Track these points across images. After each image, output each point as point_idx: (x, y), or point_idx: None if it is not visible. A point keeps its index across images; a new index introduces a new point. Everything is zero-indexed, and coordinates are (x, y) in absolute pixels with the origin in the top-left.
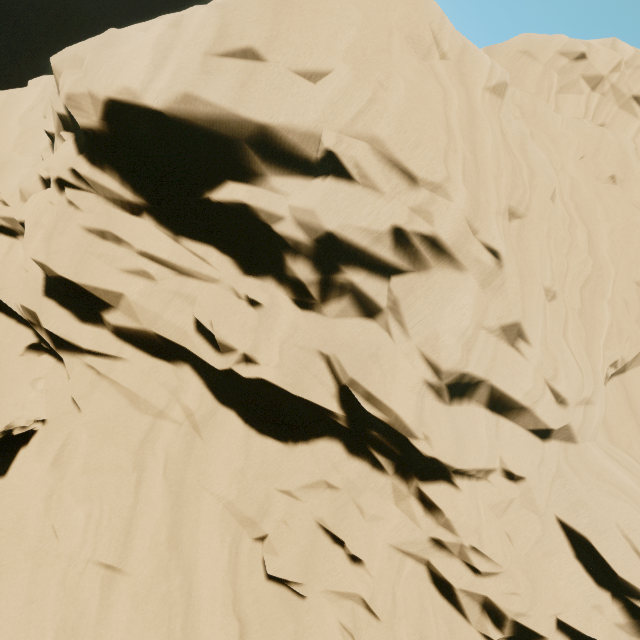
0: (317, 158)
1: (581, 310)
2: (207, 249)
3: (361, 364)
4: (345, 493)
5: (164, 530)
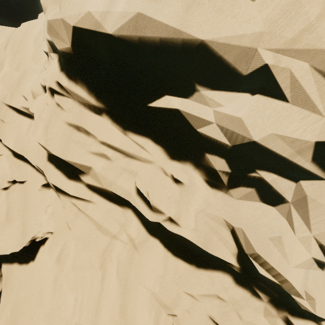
0: (245, 75)
1: None
2: (145, 141)
3: (264, 246)
4: (230, 305)
5: (117, 306)
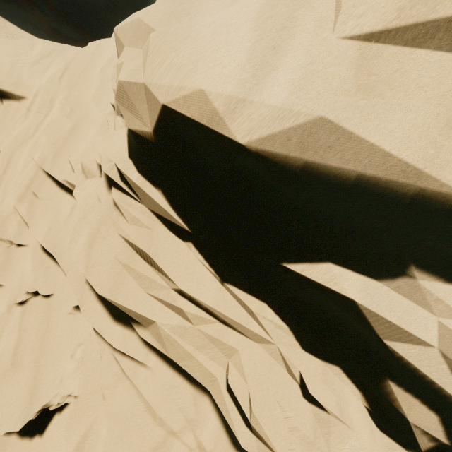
0: None
1: None
2: (259, 307)
3: None
4: None
5: None
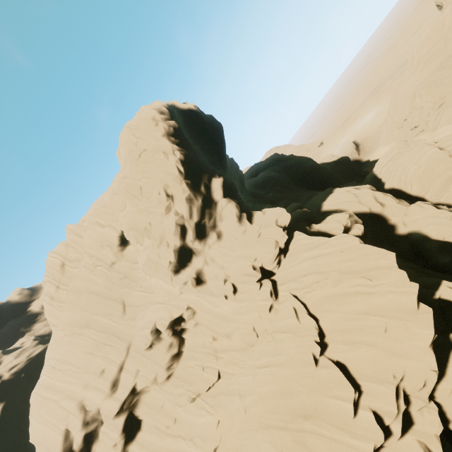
0: (65, 430)
1: (103, 332)
2: (93, 448)
3: (105, 417)
4: (148, 406)
5: None
